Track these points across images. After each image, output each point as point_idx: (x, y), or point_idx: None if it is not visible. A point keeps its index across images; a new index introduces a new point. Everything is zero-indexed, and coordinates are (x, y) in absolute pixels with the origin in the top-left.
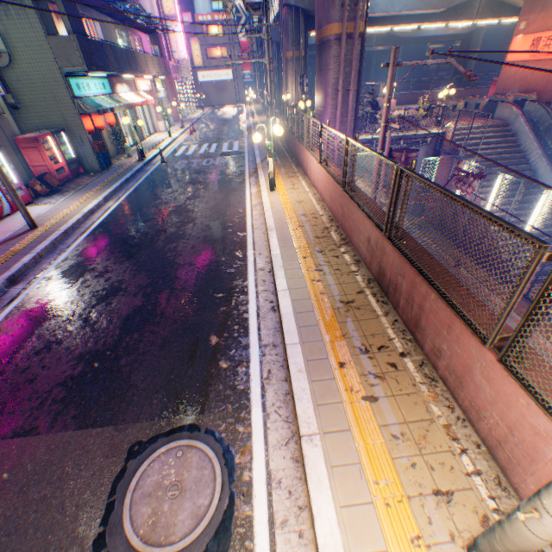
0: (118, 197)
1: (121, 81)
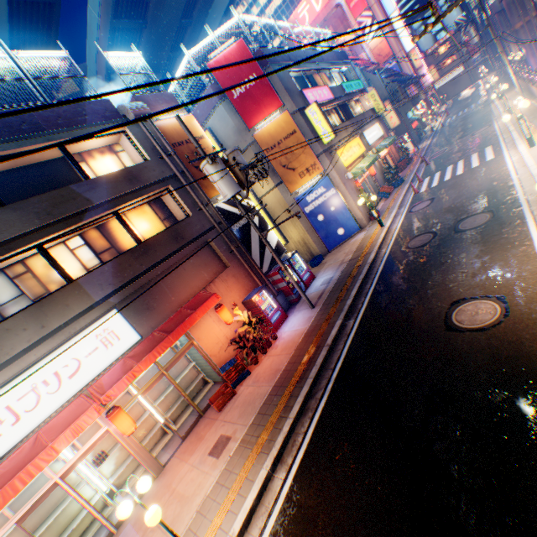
0: (434, 139)
1: (412, 110)
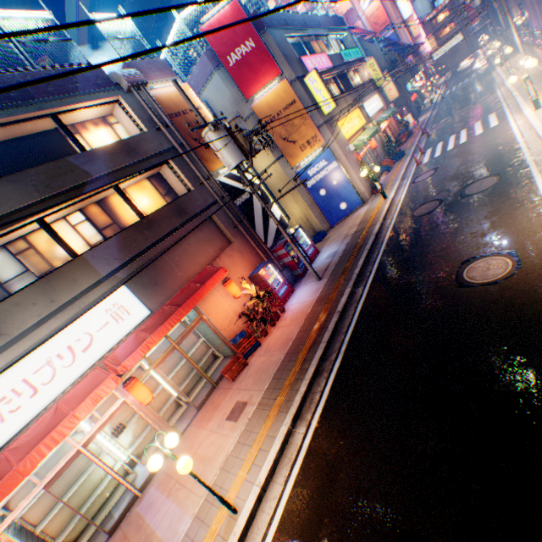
0: (434, 111)
1: (411, 82)
